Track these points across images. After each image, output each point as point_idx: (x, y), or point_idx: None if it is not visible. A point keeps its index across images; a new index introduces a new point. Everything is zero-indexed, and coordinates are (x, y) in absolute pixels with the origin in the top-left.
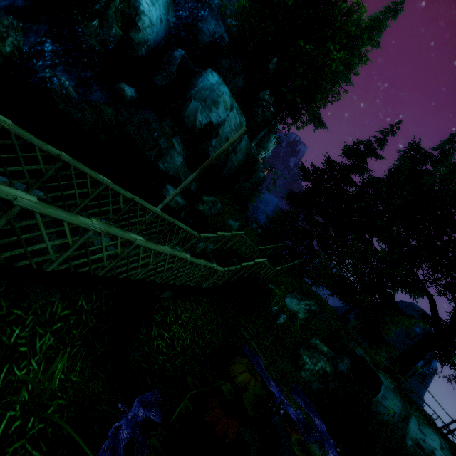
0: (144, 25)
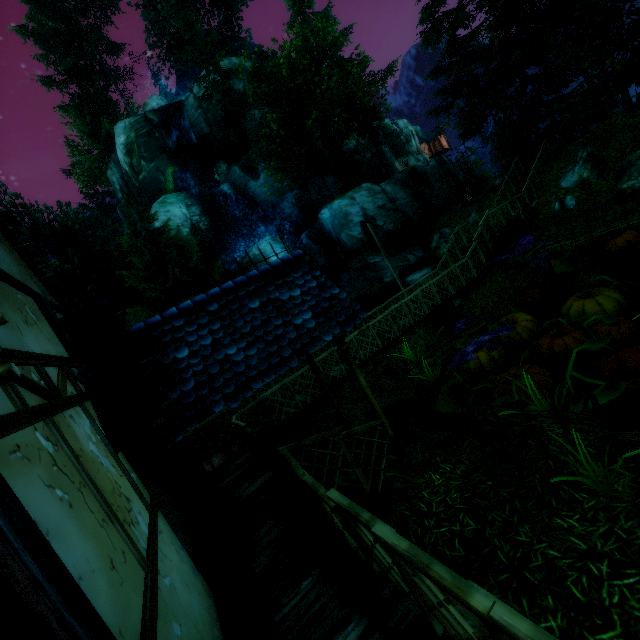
0: None
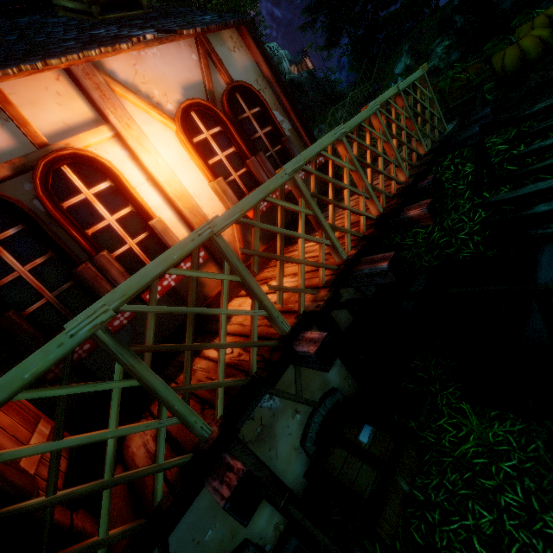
0: None
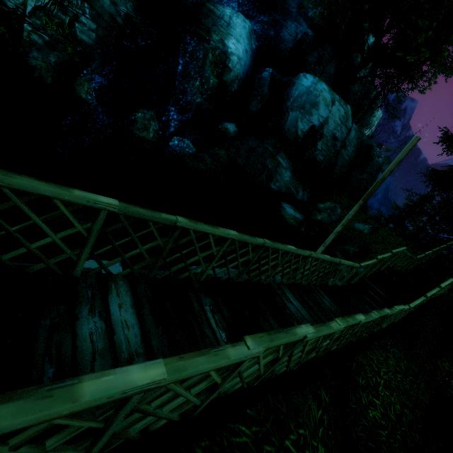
0: (234, 63)
